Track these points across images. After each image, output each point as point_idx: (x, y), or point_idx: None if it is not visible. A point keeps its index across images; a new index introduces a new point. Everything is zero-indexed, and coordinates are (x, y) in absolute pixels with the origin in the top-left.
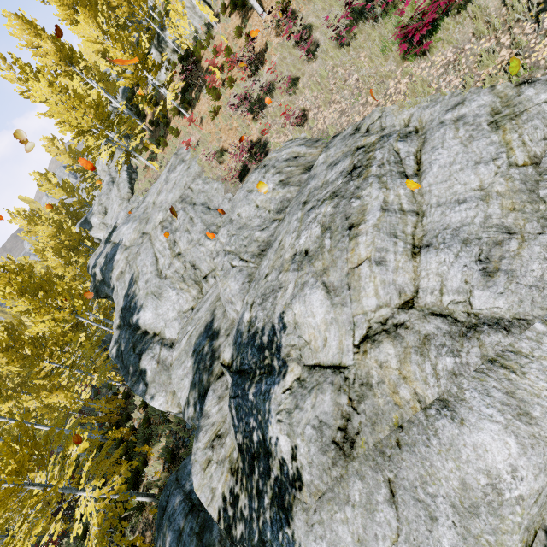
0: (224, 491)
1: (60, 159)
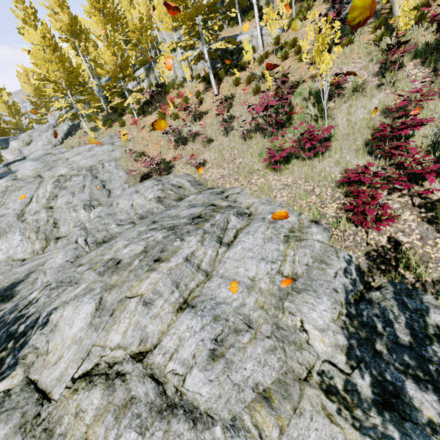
0: None
1: (24, 87)
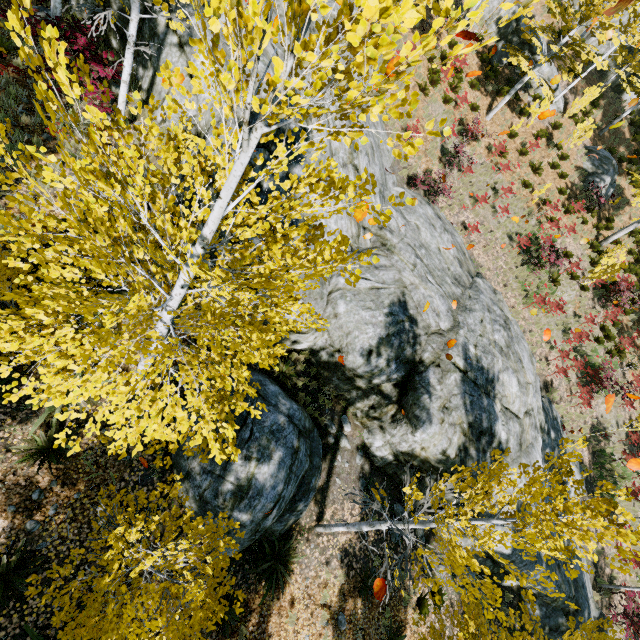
0: (459, 442)
1: None
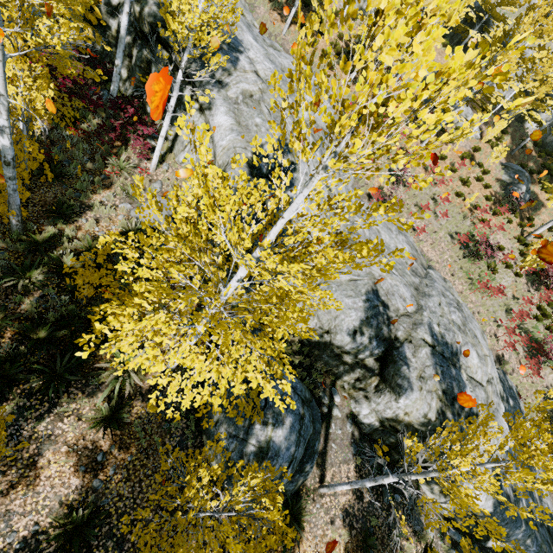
0: (437, 407)
1: None
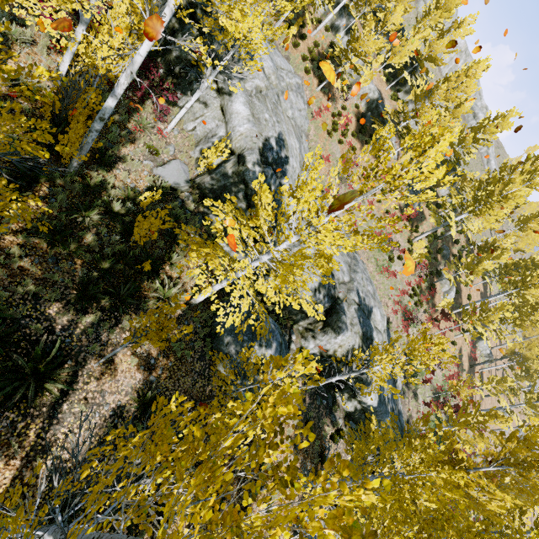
0: (359, 342)
1: None
